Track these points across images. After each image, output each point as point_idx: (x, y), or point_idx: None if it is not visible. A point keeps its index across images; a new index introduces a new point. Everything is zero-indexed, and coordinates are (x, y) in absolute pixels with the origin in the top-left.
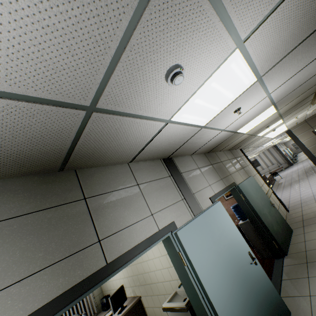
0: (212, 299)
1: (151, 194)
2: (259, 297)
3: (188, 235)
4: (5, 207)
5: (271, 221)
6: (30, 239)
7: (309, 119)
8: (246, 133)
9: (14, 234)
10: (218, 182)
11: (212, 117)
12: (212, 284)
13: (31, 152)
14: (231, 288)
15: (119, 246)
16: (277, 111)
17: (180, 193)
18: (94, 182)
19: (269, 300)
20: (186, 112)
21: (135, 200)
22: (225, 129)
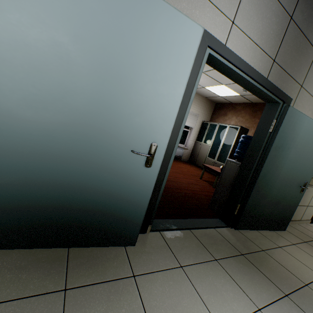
0: None
1: None
2: (90, 186)
3: None
4: None
5: (271, 193)
6: None
7: None
8: None
9: None
10: (260, 53)
11: None
12: None
13: None
14: (29, 116)
15: None
16: None
17: None
18: None
19: (110, 206)
20: None
21: None
22: None
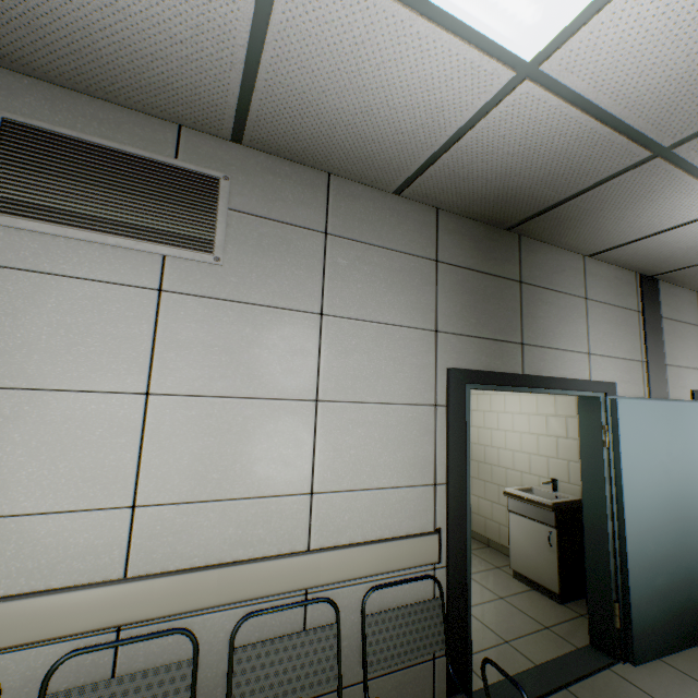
0: (626, 508)
1: (598, 325)
2: (697, 569)
3: (631, 414)
4: (454, 250)
5: None
6: (467, 299)
7: None
8: None
9: (457, 285)
10: None
11: None
12: (635, 494)
13: (525, 191)
14: (660, 521)
15: (539, 365)
16: None
17: (642, 350)
18: (534, 265)
19: None
20: None
21: (574, 319)
22: None
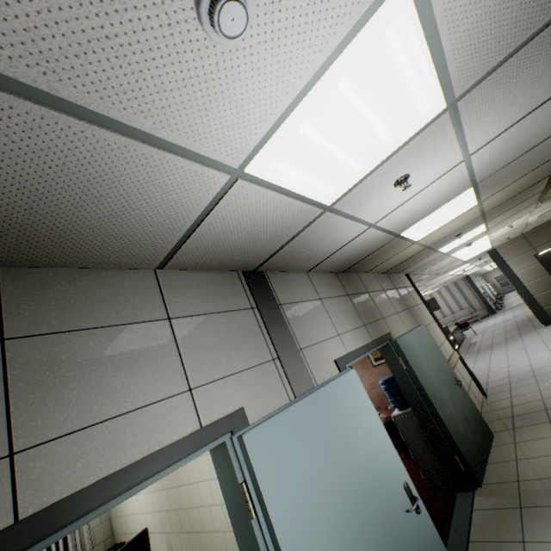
0: None
1: (199, 343)
2: None
3: (270, 443)
4: None
5: (455, 415)
6: None
7: (530, 234)
8: (418, 241)
9: None
10: (358, 331)
11: (346, 186)
12: None
13: None
14: None
15: (73, 469)
16: (478, 204)
17: (270, 346)
18: (46, 303)
19: None
20: (283, 157)
21: (153, 353)
22: (376, 223)
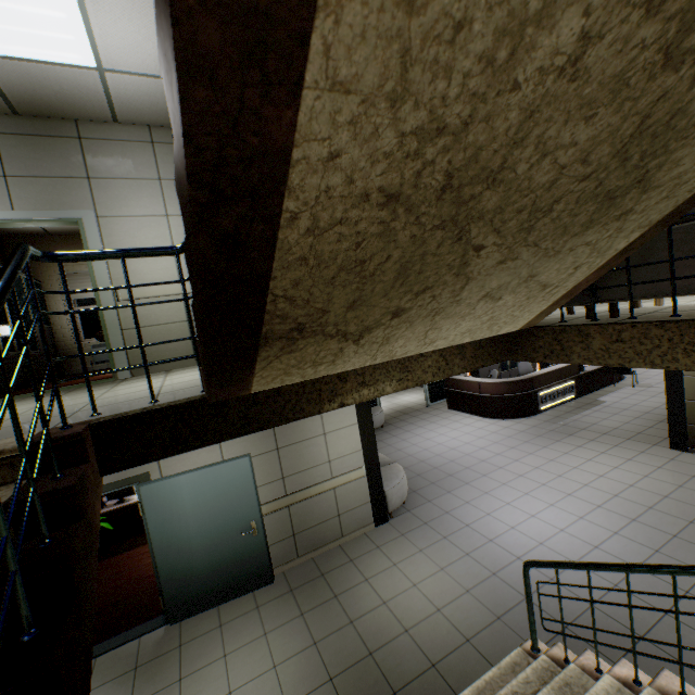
0: None
1: None
2: None
3: None
4: None
5: (197, 564)
6: None
7: None
8: None
9: None
10: None
11: None
12: None
13: None
14: None
15: None
16: None
17: None
18: None
19: None
20: None
21: None
22: None
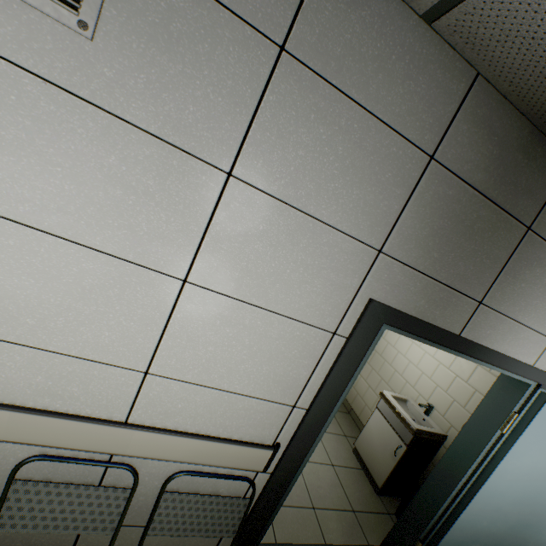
0: (483, 488)
1: None
2: None
3: None
4: (466, 151)
5: None
6: (444, 226)
7: None
8: None
9: (441, 202)
10: None
11: None
12: (501, 481)
13: None
14: (508, 509)
15: (484, 332)
16: None
17: None
18: None
19: None
20: None
21: None
22: None
